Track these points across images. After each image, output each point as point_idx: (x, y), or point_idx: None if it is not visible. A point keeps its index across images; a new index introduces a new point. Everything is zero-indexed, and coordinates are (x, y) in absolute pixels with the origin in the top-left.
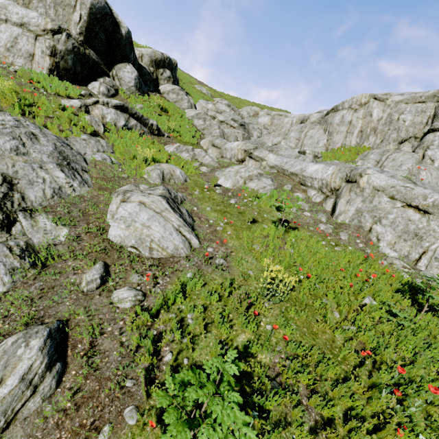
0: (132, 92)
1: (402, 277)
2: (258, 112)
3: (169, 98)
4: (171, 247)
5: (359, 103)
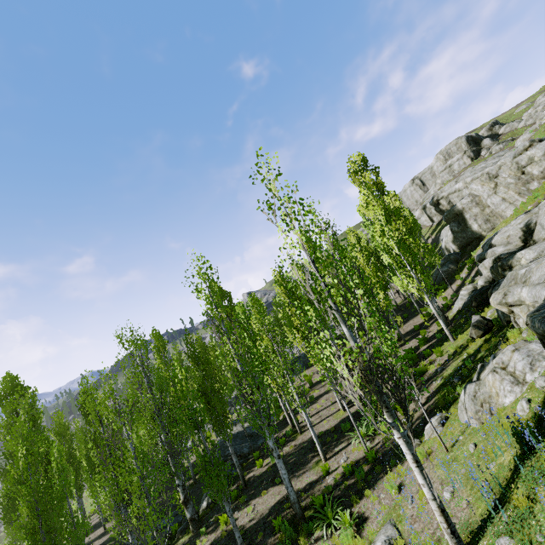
0: (492, 144)
1: None
2: None
3: (506, 132)
4: (529, 136)
5: None
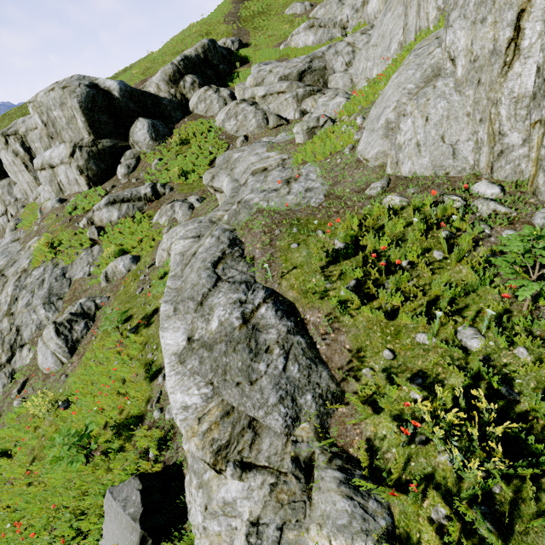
0: (151, 147)
1: (136, 407)
2: None
3: (199, 112)
4: (48, 367)
5: None
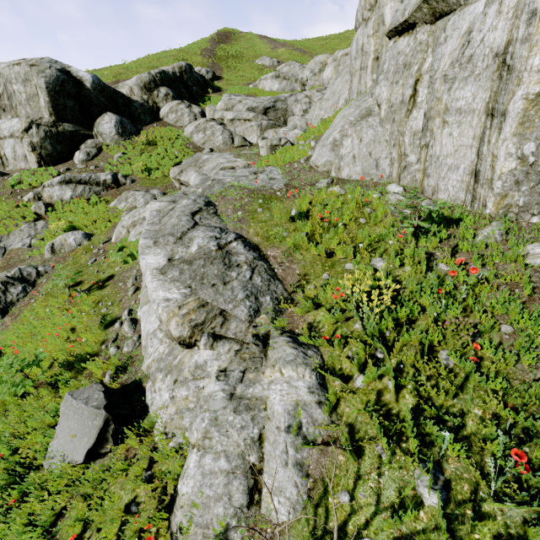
0: (116, 141)
1: (89, 346)
2: (326, 62)
3: (169, 121)
4: None
5: (368, 5)
